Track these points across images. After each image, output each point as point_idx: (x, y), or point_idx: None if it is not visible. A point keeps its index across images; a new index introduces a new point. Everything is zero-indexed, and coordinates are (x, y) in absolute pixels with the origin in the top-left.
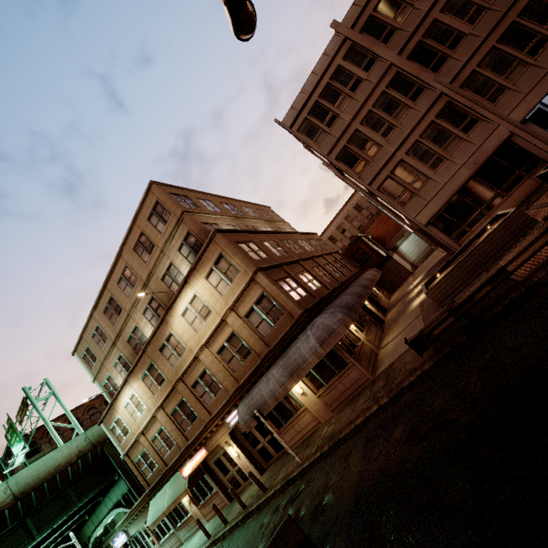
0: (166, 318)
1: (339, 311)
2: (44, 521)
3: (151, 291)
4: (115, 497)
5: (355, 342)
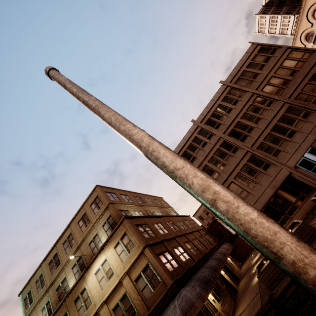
0: (84, 275)
1: (198, 284)
2: None
3: (80, 252)
4: None
5: (213, 312)
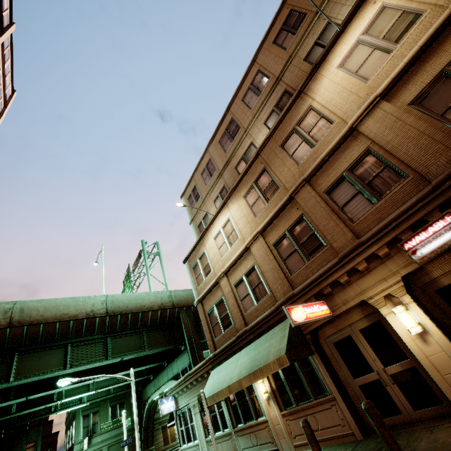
0: (306, 88)
1: None
2: (118, 348)
3: (283, 85)
4: (176, 368)
5: None
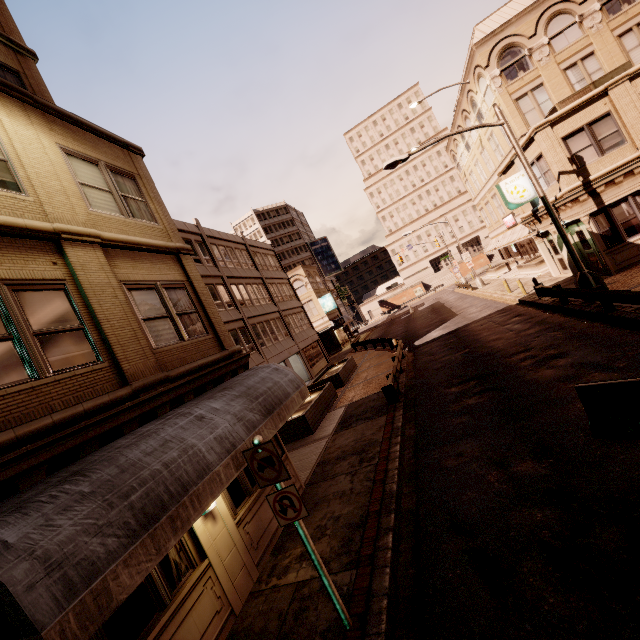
0: None
1: None
2: None
3: None
4: None
5: None
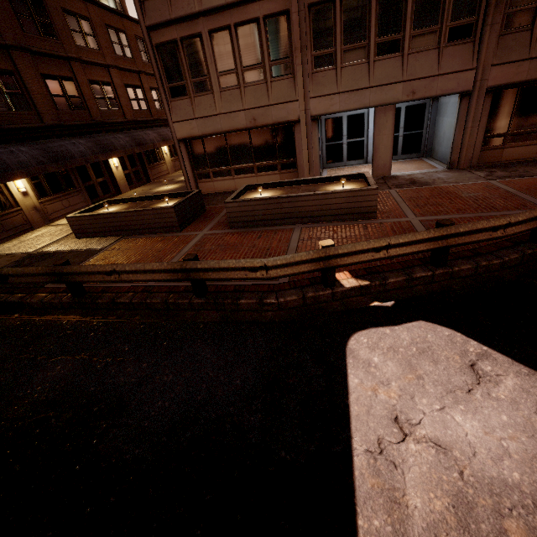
0: None
1: None
2: None
3: None
4: None
5: (2, 206)
